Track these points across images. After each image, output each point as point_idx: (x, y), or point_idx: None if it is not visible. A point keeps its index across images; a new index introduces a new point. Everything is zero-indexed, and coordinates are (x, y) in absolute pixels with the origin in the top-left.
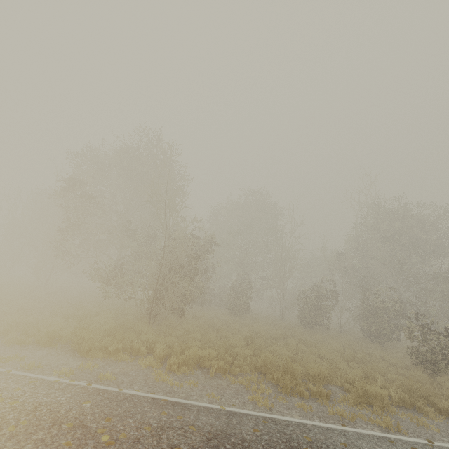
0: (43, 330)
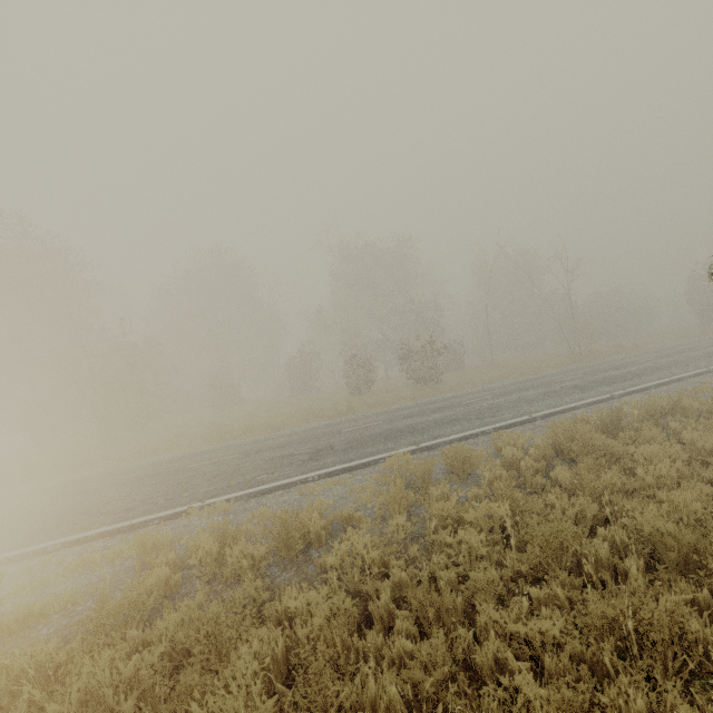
0: None
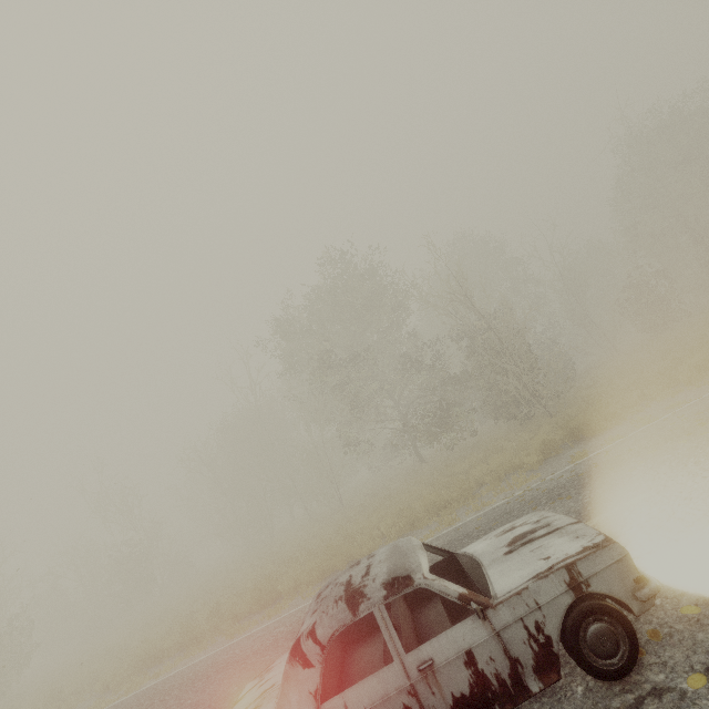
0: (535, 448)
